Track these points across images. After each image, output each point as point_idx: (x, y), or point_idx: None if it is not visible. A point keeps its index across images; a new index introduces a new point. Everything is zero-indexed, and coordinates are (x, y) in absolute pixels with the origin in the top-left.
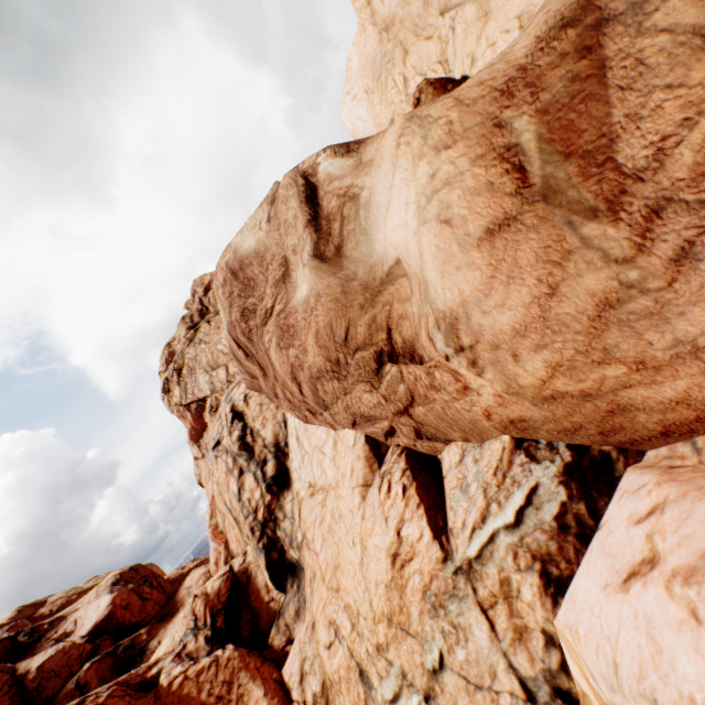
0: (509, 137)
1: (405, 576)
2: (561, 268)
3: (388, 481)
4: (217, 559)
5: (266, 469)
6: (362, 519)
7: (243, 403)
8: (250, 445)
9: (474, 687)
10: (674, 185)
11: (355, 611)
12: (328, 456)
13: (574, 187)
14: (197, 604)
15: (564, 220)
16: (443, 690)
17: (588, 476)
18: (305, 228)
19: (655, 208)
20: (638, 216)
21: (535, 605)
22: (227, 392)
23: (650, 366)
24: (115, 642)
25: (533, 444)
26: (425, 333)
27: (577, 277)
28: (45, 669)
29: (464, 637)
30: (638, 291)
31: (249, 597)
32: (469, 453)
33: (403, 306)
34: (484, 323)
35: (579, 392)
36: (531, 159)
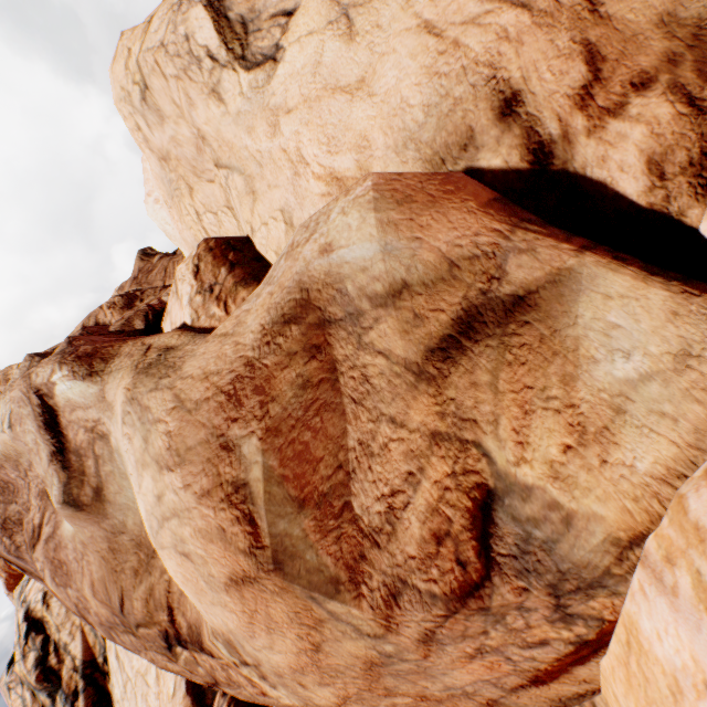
0: (238, 467)
1: None
2: (318, 630)
3: None
4: None
5: (77, 706)
6: None
7: (43, 606)
8: (55, 670)
9: None
10: (407, 562)
11: None
12: (153, 690)
13: (313, 547)
14: None
15: (306, 594)
16: None
17: None
18: (50, 462)
19: (394, 590)
20: (379, 595)
21: None
22: (22, 584)
23: (433, 698)
24: None
25: None
26: (207, 631)
27: (337, 640)
28: None
29: None
30: (398, 658)
31: None
32: None
33: None
34: (259, 655)
35: None
36: (261, 510)
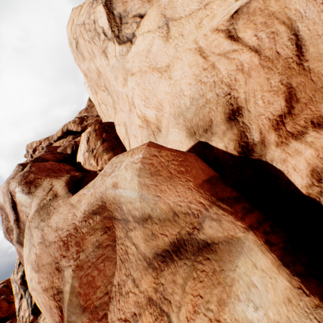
0: (61, 281)
1: None
2: None
3: None
4: None
5: (32, 299)
6: None
7: None
8: (27, 281)
9: None
10: None
11: None
12: None
13: None
14: None
15: None
16: None
17: None
18: (13, 223)
19: None
20: None
21: None
22: None
23: None
24: None
25: None
26: None
27: None
28: None
29: None
30: None
31: None
32: None
33: None
34: None
35: None
36: (65, 308)
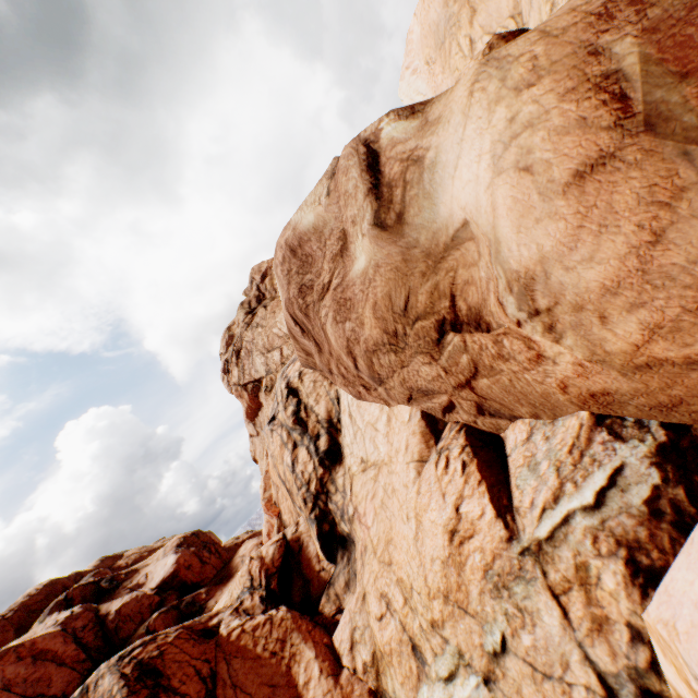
0: (607, 64)
1: (464, 553)
2: (669, 209)
3: (445, 457)
4: (269, 530)
5: (318, 444)
6: (418, 494)
7: (298, 380)
8: (304, 420)
9: (541, 676)
10: None
11: (408, 586)
12: (381, 432)
13: (692, 111)
14: (253, 565)
15: (677, 151)
16: (505, 674)
17: (689, 458)
18: (365, 197)
19: None
20: None
21: (619, 595)
22: (282, 370)
23: None
24: (178, 598)
25: (618, 421)
26: (494, 297)
27: (691, 218)
28: (122, 612)
29: (530, 621)
30: None
31: (301, 565)
32: (538, 430)
33: (469, 272)
34: (566, 281)
35: (683, 359)
36: (636, 84)
